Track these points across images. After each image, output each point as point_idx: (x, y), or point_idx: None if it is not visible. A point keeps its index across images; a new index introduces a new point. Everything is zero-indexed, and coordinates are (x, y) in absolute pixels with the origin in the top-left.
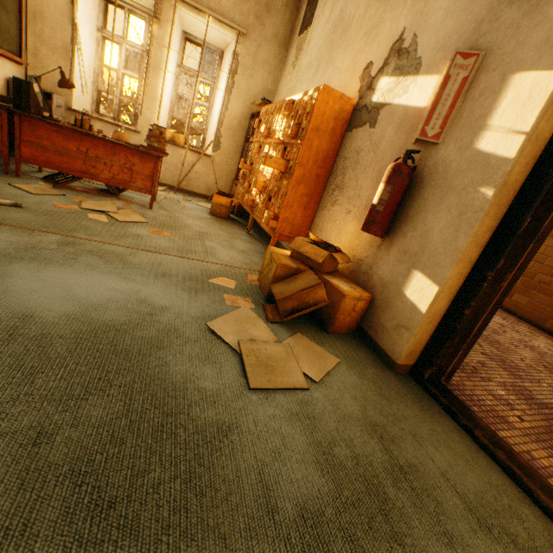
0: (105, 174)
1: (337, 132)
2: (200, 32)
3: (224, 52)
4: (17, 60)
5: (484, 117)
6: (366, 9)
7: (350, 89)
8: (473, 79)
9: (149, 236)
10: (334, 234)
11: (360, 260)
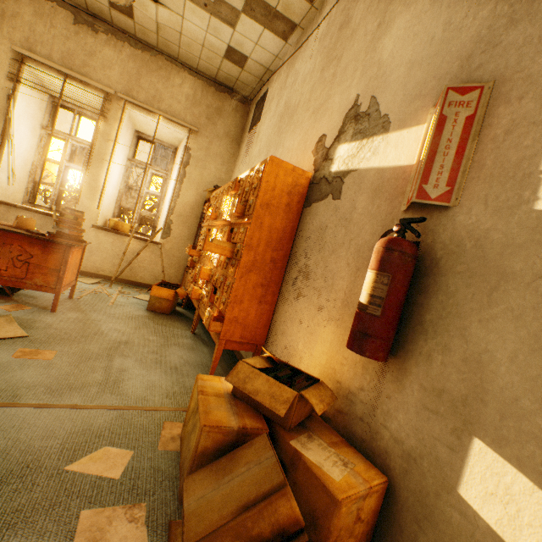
0: None
1: (293, 208)
2: (152, 130)
3: (178, 148)
4: None
5: (532, 158)
6: (311, 93)
7: (303, 164)
8: (485, 115)
9: (6, 364)
10: (303, 341)
11: (351, 392)
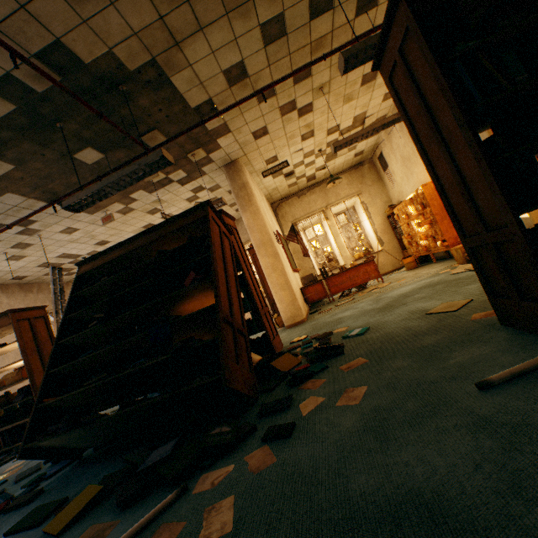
0: (359, 280)
1: None
2: (341, 209)
3: (353, 206)
4: (300, 270)
5: None
6: (413, 151)
7: None
8: None
9: (399, 282)
10: None
11: None
